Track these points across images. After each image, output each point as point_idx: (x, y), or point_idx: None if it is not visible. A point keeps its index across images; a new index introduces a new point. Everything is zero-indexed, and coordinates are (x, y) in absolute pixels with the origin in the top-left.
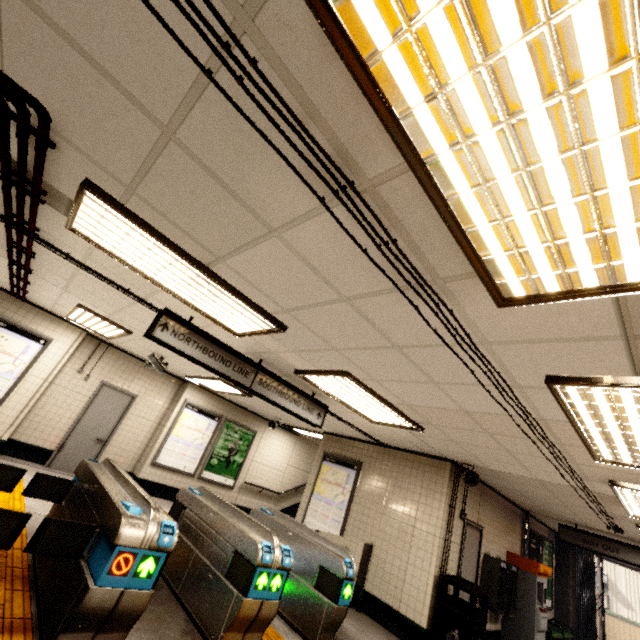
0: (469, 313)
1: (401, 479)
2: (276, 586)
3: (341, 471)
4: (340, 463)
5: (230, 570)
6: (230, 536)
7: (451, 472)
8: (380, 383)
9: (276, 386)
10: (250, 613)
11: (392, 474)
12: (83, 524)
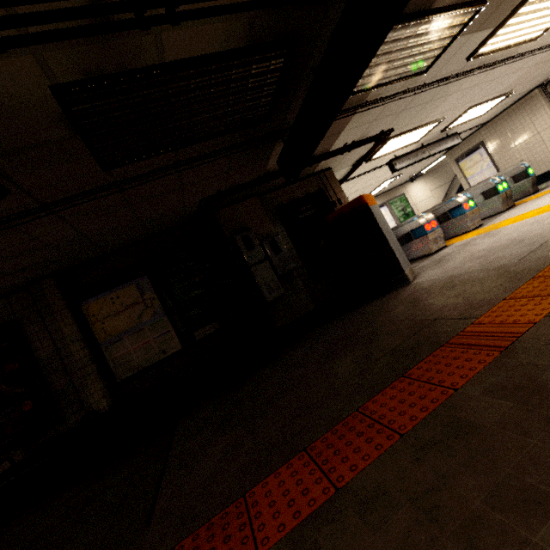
0: (524, 48)
1: (512, 124)
2: (505, 186)
3: (473, 156)
4: (469, 154)
5: (484, 198)
6: (473, 194)
7: (540, 92)
8: (487, 96)
9: (435, 146)
10: (504, 197)
11: (505, 128)
12: (443, 213)
